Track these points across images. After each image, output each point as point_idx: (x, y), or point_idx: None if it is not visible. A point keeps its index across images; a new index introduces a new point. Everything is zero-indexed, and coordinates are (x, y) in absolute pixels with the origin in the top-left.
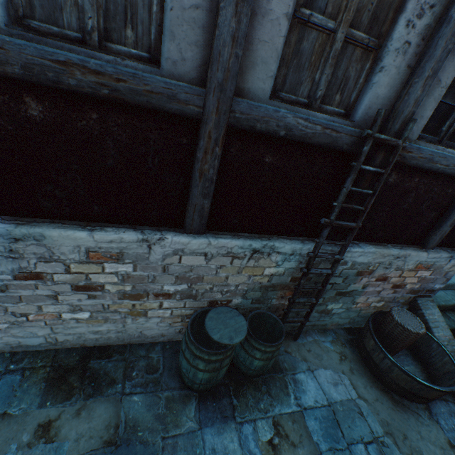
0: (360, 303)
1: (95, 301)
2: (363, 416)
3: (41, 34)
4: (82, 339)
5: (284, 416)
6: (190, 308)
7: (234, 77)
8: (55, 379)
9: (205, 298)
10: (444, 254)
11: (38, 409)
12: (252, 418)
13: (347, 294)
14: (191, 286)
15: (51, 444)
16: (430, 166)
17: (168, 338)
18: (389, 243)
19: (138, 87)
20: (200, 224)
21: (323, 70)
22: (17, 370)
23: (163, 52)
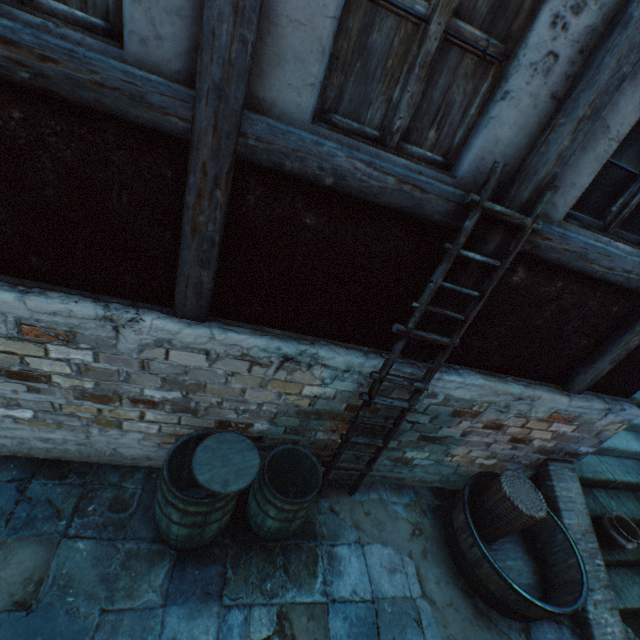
0: (459, 456)
1: (40, 396)
2: (421, 627)
3: None
4: (27, 446)
5: (299, 606)
6: (189, 427)
7: (242, 76)
8: None
9: (210, 415)
10: (597, 404)
11: None
12: (248, 602)
13: (437, 441)
14: (188, 396)
15: None
16: (582, 265)
17: (157, 463)
18: (511, 375)
19: (79, 74)
20: (197, 306)
21: (405, 85)
22: None
23: (126, 22)
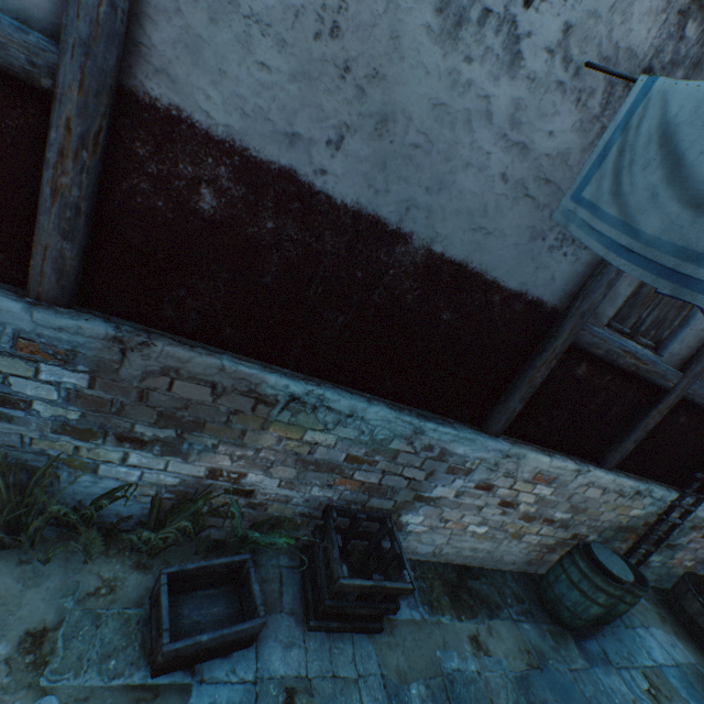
0: (676, 558)
1: (501, 517)
2: None
3: (619, 332)
4: (457, 554)
5: (646, 669)
6: (555, 538)
7: None
8: (451, 594)
9: (572, 529)
10: None
11: (458, 622)
12: (624, 665)
13: (671, 547)
14: (572, 516)
15: (491, 657)
16: None
17: (513, 567)
18: None
19: (650, 368)
20: (615, 462)
21: None
22: (418, 578)
23: (668, 348)
